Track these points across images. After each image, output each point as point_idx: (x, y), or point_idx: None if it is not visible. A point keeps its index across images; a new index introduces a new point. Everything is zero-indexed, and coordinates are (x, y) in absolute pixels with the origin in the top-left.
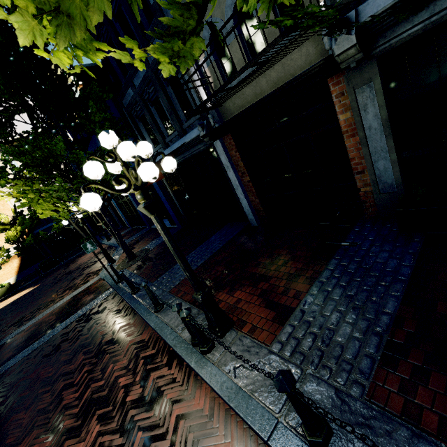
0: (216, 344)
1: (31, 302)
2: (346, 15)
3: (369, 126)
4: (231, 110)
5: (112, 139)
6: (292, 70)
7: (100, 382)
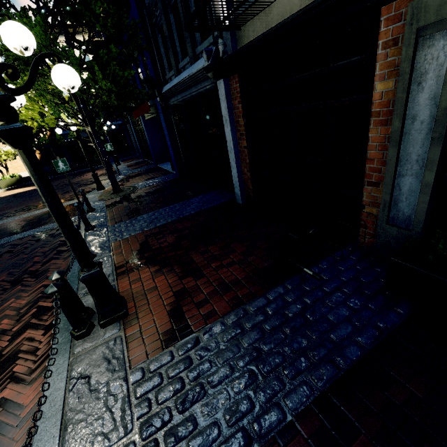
0: (92, 332)
1: (25, 200)
2: None
3: (415, 113)
4: (249, 40)
5: None
6: None
7: None
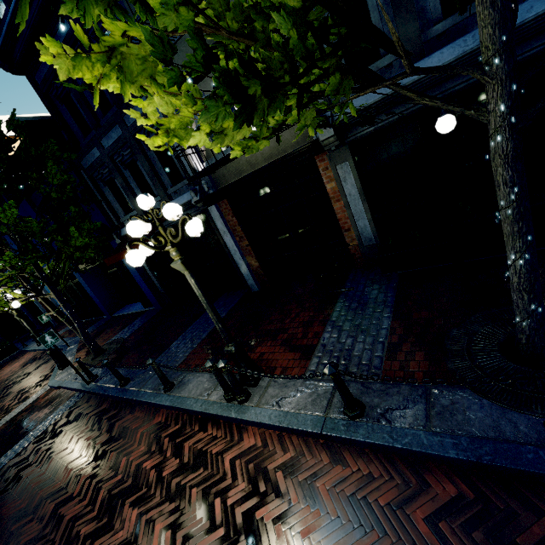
0: (252, 393)
1: None
2: (325, 114)
3: (349, 193)
4: (225, 177)
5: (152, 201)
6: (283, 146)
7: (115, 478)
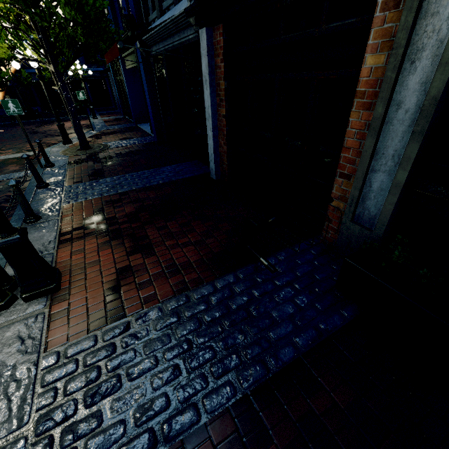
0: (12, 306)
1: None
2: None
3: (402, 100)
4: None
5: None
6: None
7: None
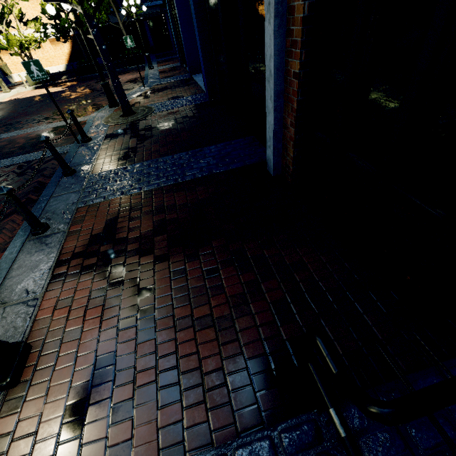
0: None
1: (42, 106)
2: None
3: None
4: None
5: None
6: None
7: None
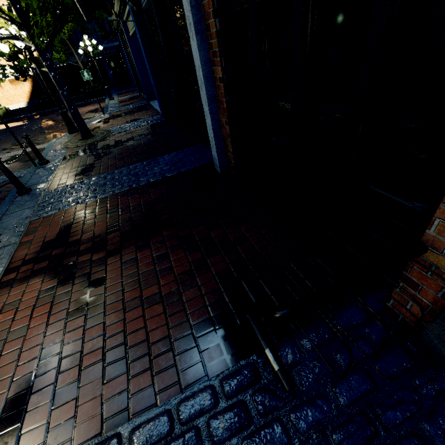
0: None
1: (0, 139)
2: None
3: None
4: None
5: None
6: None
7: None
